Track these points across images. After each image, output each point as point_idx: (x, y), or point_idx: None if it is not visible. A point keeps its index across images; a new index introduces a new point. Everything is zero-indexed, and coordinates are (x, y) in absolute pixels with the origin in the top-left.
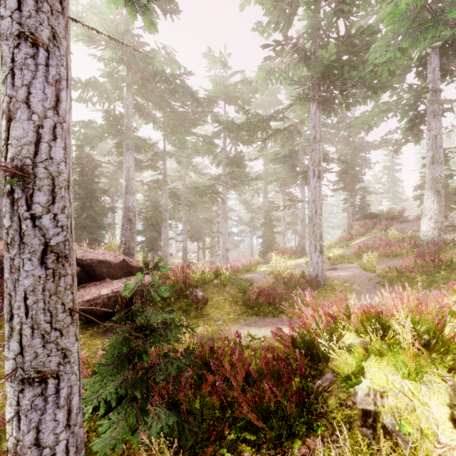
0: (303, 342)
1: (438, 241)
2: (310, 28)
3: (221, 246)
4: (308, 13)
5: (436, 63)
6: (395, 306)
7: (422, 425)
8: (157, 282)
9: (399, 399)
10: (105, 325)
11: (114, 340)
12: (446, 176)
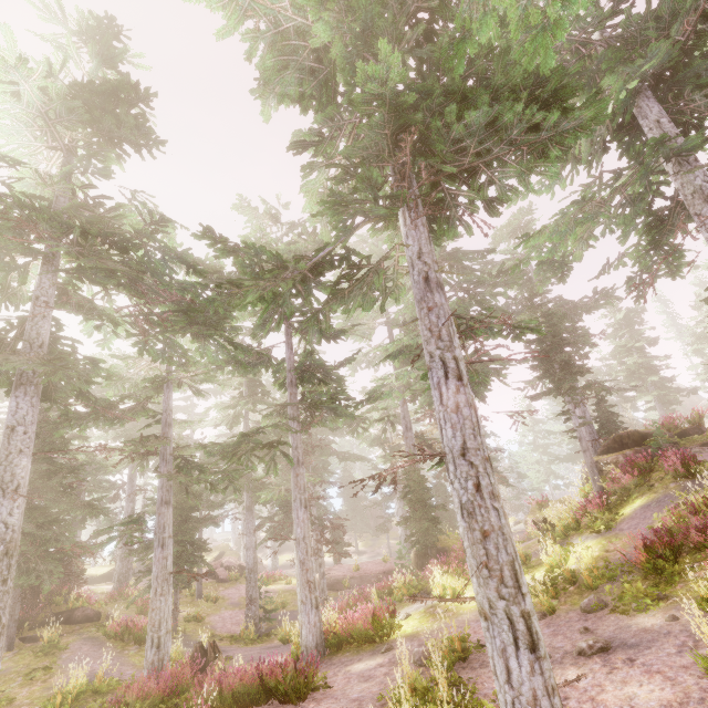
0: None
1: None
2: (345, 59)
3: (297, 573)
4: (325, 20)
5: (656, 111)
6: None
7: None
8: None
9: None
10: None
11: None
12: None
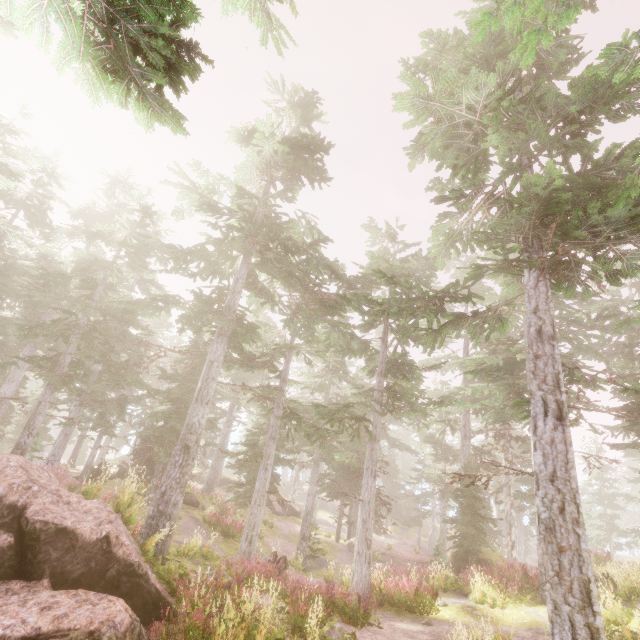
0: None
1: None
2: (507, 156)
3: (358, 528)
4: (499, 132)
5: None
6: None
7: None
8: None
9: None
10: None
11: None
12: None
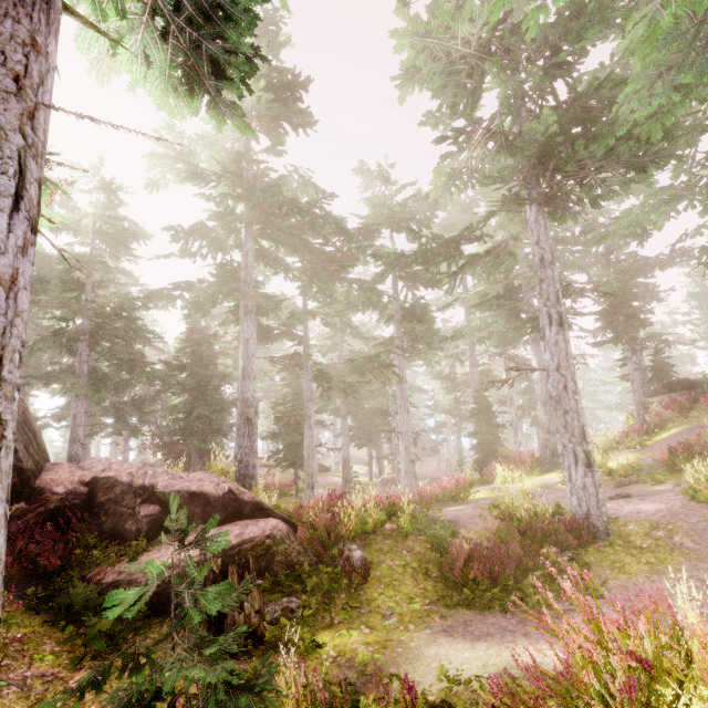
0: None
1: None
2: (506, 98)
3: (401, 454)
4: (500, 76)
5: None
6: None
7: None
8: (202, 575)
9: None
10: None
11: None
12: None
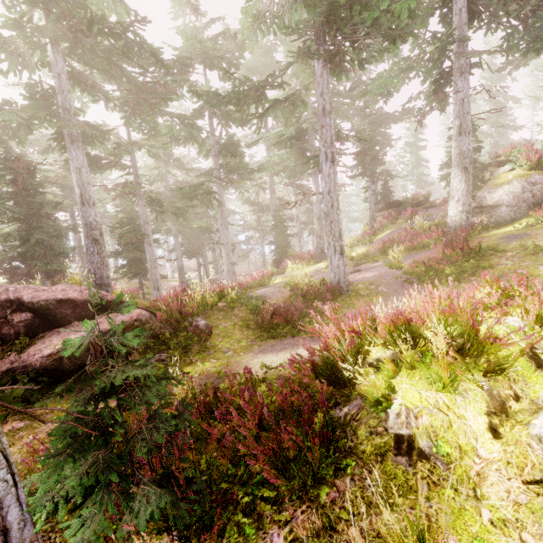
0: (325, 366)
1: (466, 226)
2: None
3: (224, 259)
4: None
5: (463, 1)
6: (426, 310)
7: (459, 440)
8: (120, 328)
9: (434, 416)
10: (28, 411)
11: (63, 419)
12: (473, 149)
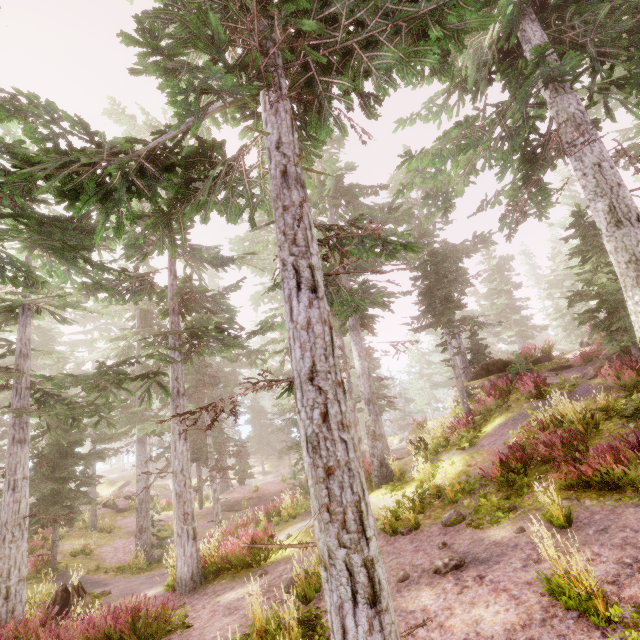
0: None
1: None
2: None
3: (174, 505)
4: None
5: (539, 36)
6: None
7: None
8: None
9: None
10: None
11: None
12: None
